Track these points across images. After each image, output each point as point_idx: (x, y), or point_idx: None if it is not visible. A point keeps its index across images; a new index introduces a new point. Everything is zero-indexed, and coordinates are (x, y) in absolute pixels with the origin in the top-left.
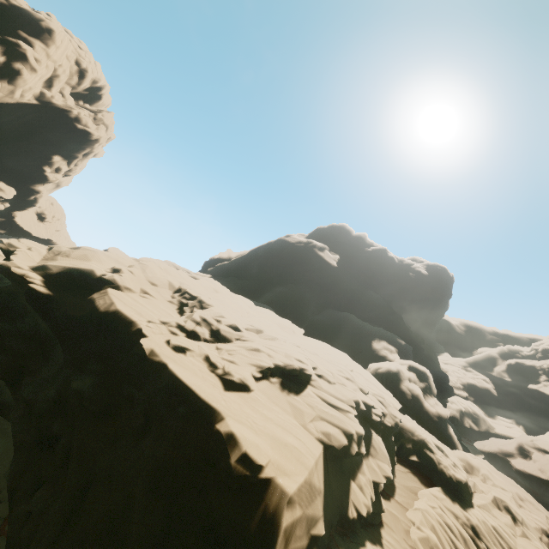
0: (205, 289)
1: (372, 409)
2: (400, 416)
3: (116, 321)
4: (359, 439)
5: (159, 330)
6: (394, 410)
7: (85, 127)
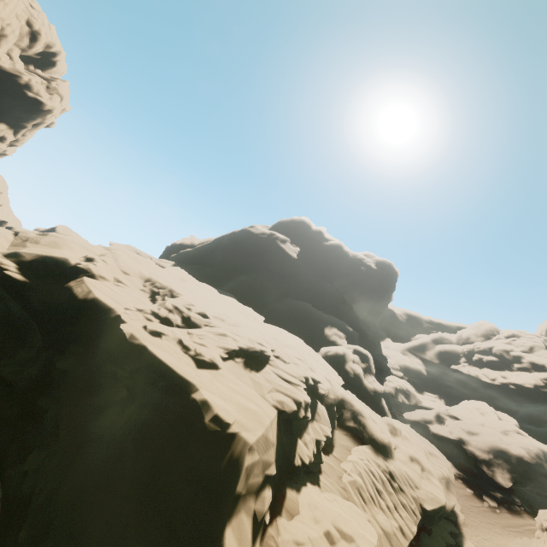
0: (173, 278)
1: (319, 384)
2: (342, 390)
3: (95, 308)
4: (306, 406)
5: (136, 317)
6: (337, 385)
7: (36, 95)
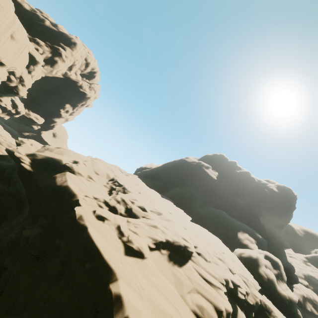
0: (130, 182)
1: (238, 287)
2: (259, 296)
3: (64, 192)
4: (228, 316)
5: (90, 202)
6: (255, 290)
7: (84, 90)
